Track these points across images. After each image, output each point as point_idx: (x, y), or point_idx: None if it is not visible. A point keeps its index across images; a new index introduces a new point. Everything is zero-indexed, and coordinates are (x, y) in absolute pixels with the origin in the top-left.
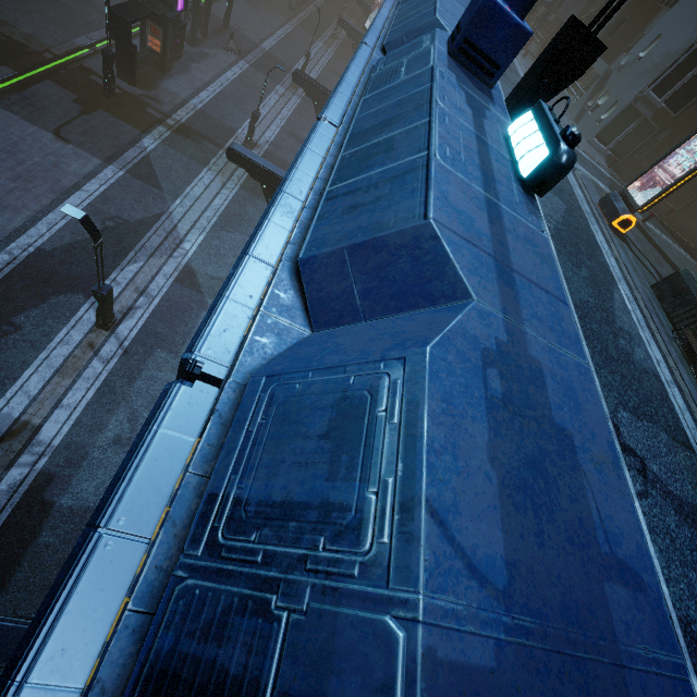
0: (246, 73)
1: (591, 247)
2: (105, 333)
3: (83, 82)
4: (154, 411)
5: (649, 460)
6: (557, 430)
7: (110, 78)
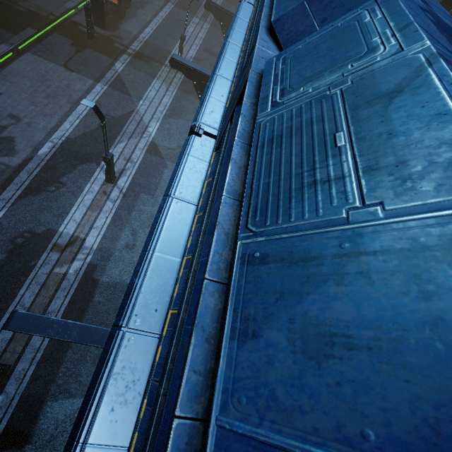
0: (172, 11)
1: None
2: (111, 185)
3: (74, 31)
4: (183, 148)
5: None
6: None
7: (90, 26)
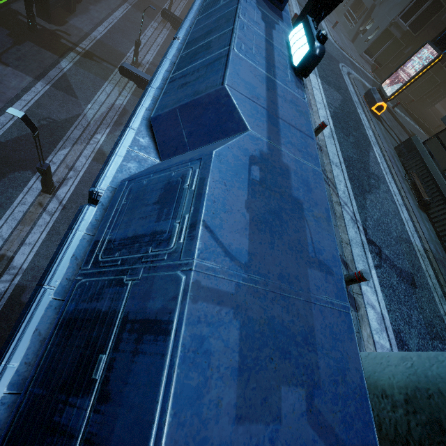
0: (129, 12)
1: (357, 124)
2: (48, 196)
3: (12, 20)
4: (73, 221)
5: (384, 248)
6: (292, 199)
7: (32, 18)
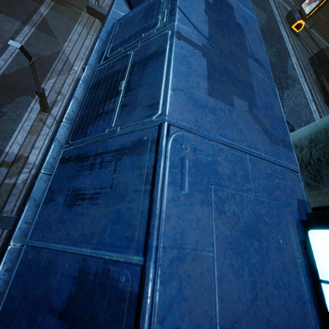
0: None
1: (279, 38)
2: (46, 114)
3: None
4: (75, 86)
5: (295, 126)
6: (236, 22)
7: None
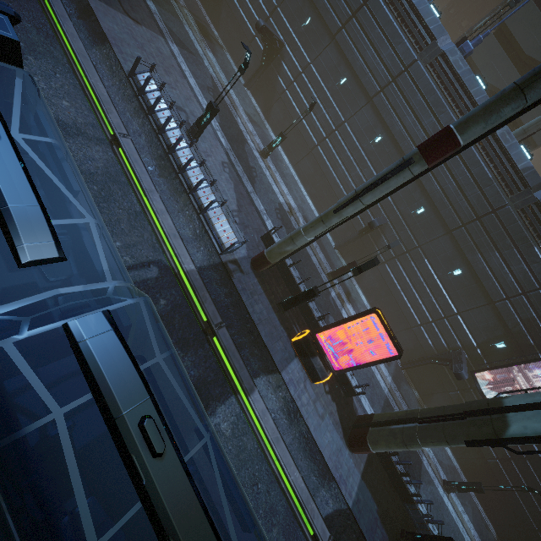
0: None
1: None
2: (266, 160)
3: None
4: None
5: None
6: None
7: None
